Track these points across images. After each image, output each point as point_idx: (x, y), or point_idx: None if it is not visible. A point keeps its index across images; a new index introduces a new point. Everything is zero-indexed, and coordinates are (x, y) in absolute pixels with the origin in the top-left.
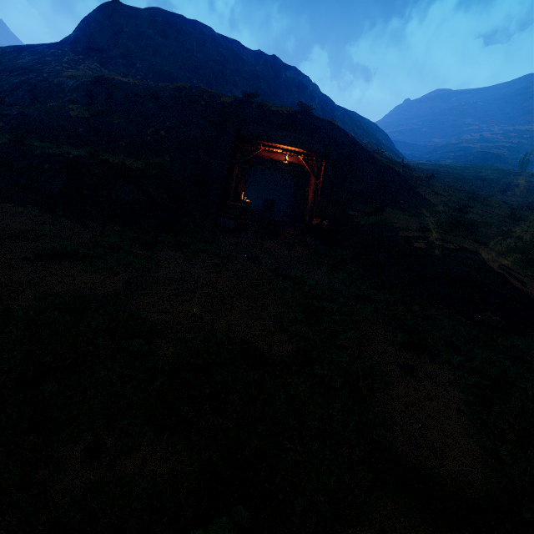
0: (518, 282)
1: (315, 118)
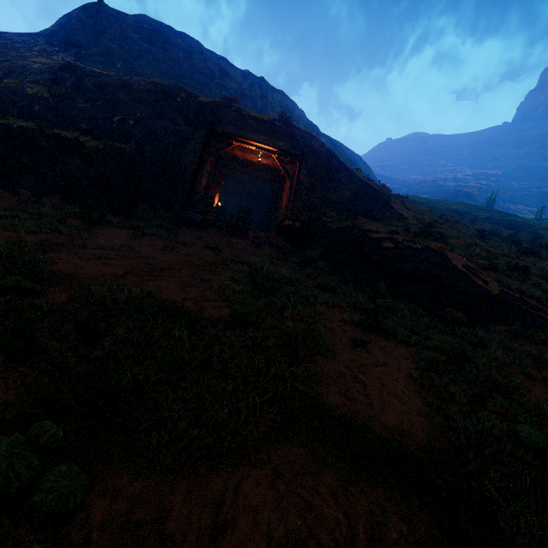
0: (481, 280)
1: (294, 127)
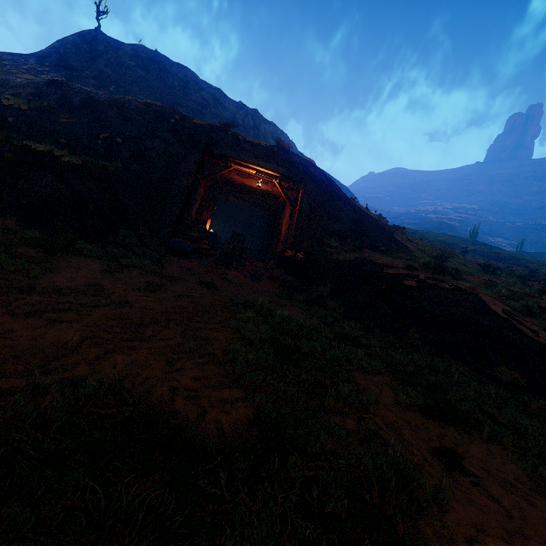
0: (528, 330)
1: (293, 154)
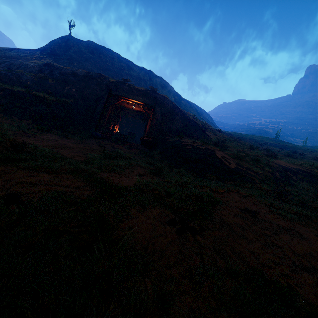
0: (227, 162)
1: (157, 93)
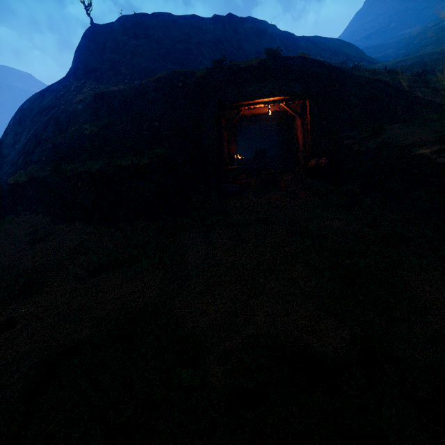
0: None
1: (285, 59)
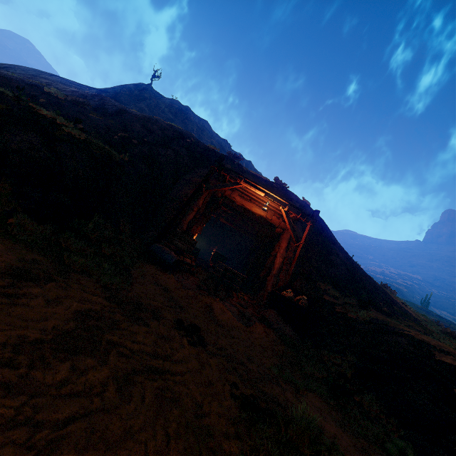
0: None
1: (291, 192)
